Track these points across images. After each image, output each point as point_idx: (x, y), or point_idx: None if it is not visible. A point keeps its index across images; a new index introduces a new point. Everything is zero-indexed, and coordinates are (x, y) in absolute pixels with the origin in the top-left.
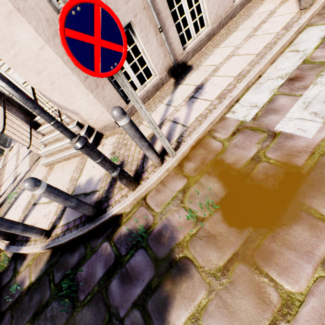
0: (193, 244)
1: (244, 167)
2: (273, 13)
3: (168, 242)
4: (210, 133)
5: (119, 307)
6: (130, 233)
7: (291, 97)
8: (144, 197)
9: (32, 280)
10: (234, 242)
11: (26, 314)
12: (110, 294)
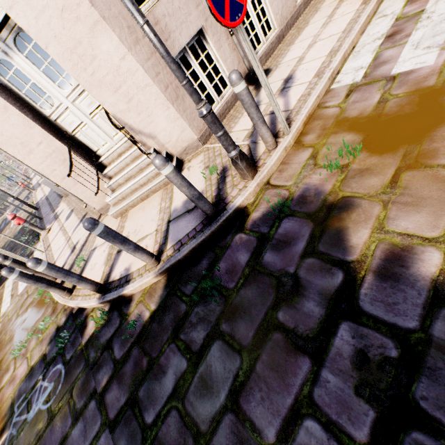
0: (347, 185)
1: (372, 112)
2: None
3: (317, 197)
4: (320, 107)
5: (285, 268)
6: (265, 214)
7: (396, 47)
8: (267, 182)
9: (153, 309)
10: (392, 162)
11: (162, 336)
12: (268, 265)
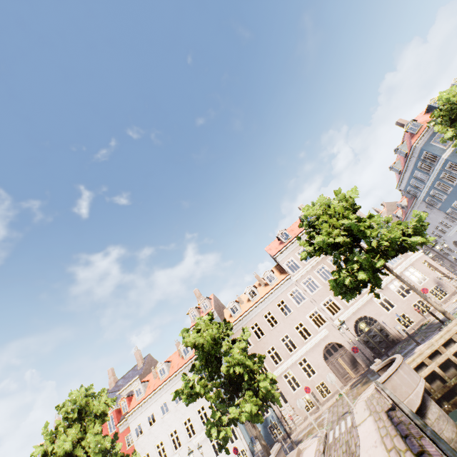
0: None
1: None
2: None
3: None
4: None
5: None
6: None
7: None
8: None
9: None
10: None
11: None
12: None
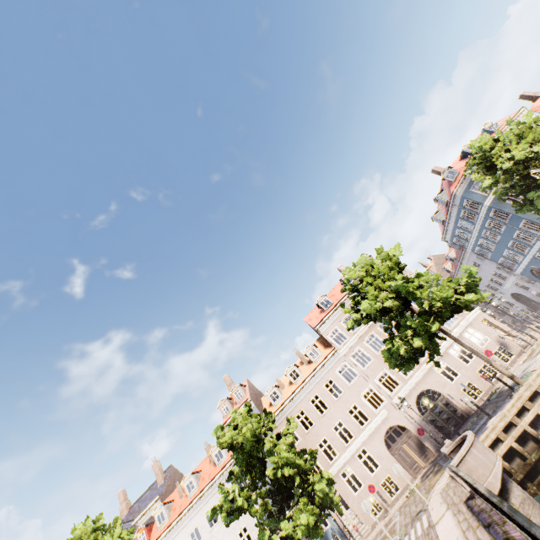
0: None
1: None
2: None
3: None
4: None
5: None
6: None
7: None
8: None
9: None
10: None
11: None
12: None
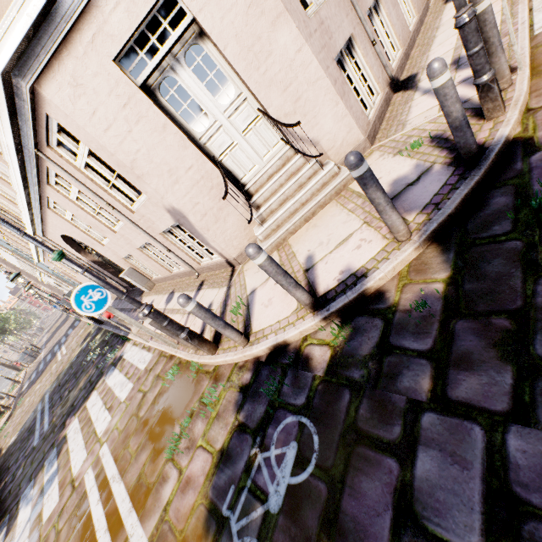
0: None
1: None
2: None
3: None
4: (536, 47)
5: None
6: None
7: None
8: (527, 111)
9: (445, 276)
10: None
11: (505, 284)
12: None
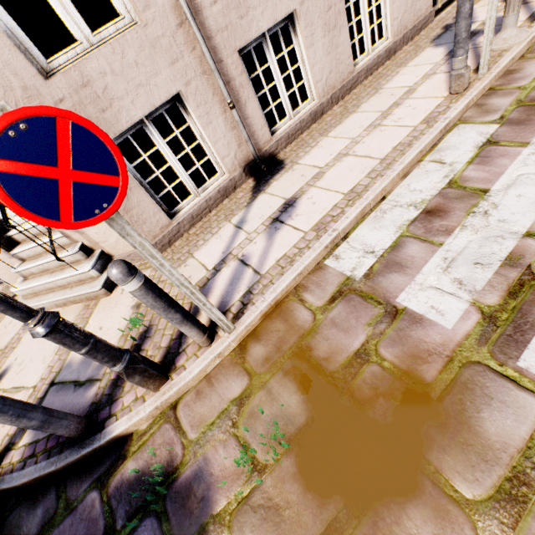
0: (241, 520)
1: (341, 368)
2: (412, 93)
3: (200, 509)
4: (297, 292)
5: None
6: (139, 478)
7: (426, 244)
8: (175, 404)
9: None
10: (309, 528)
11: None
12: None
